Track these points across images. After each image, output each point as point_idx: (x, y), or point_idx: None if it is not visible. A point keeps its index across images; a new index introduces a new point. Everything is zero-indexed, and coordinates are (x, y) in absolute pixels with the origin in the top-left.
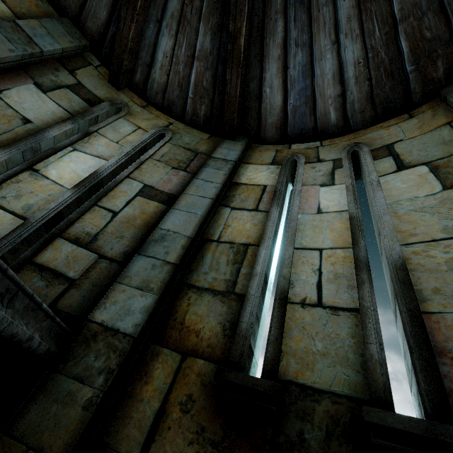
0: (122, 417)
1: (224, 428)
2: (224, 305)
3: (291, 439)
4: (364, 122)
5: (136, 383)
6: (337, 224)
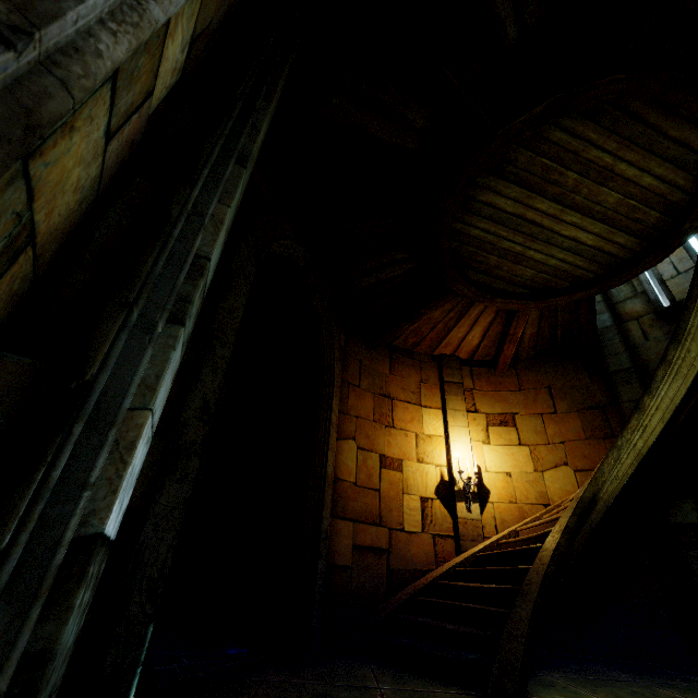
0: (632, 341)
1: (668, 322)
2: (638, 299)
3: None
4: None
5: (627, 334)
6: None
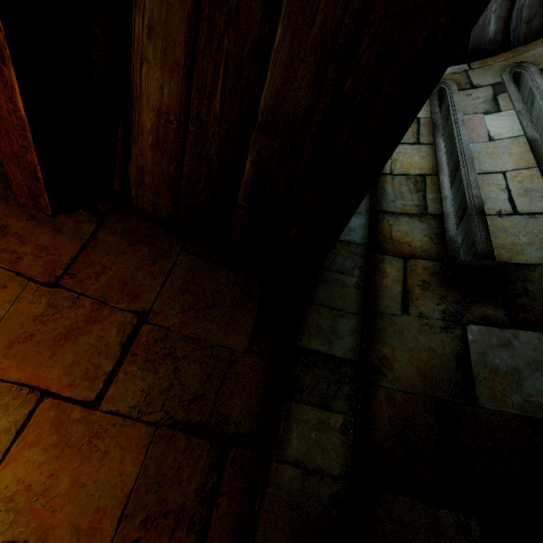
0: (377, 297)
1: (461, 294)
2: (423, 223)
3: (517, 292)
4: (528, 36)
5: (375, 277)
6: (516, 149)
